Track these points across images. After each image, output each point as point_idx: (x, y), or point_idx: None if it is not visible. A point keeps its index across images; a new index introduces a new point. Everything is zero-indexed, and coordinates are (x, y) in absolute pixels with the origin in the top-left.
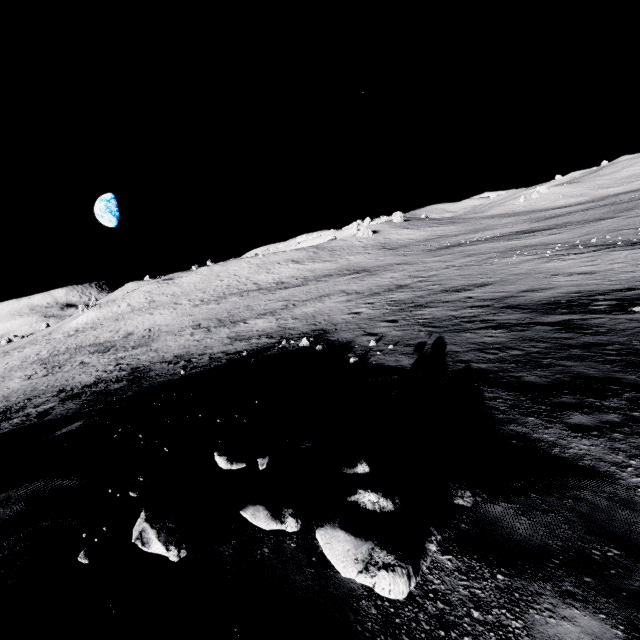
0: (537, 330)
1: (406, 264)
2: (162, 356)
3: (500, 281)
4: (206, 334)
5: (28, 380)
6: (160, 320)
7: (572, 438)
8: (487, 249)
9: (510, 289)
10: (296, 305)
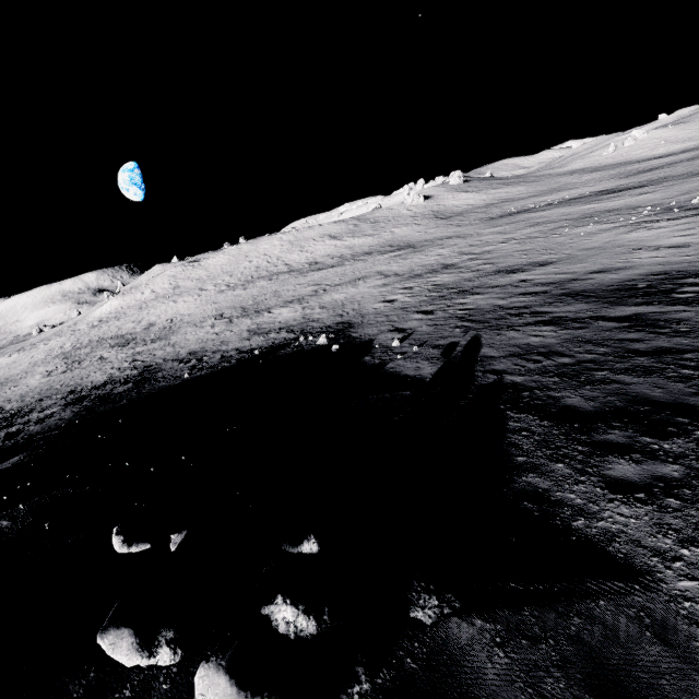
0: (598, 328)
1: (458, 237)
2: (177, 352)
3: (566, 258)
4: (227, 326)
5: (47, 377)
6: (183, 309)
7: (607, 502)
8: (558, 216)
9: (577, 269)
10: (327, 291)
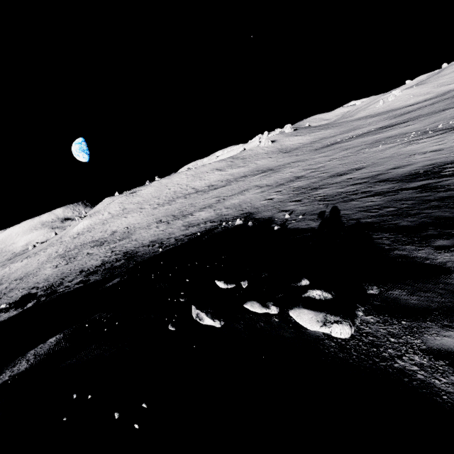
0: (404, 193)
1: (299, 161)
2: (141, 243)
3: (372, 164)
4: (167, 226)
5: (56, 268)
6: (133, 220)
7: (438, 253)
8: (359, 143)
9: (380, 169)
10: (225, 199)
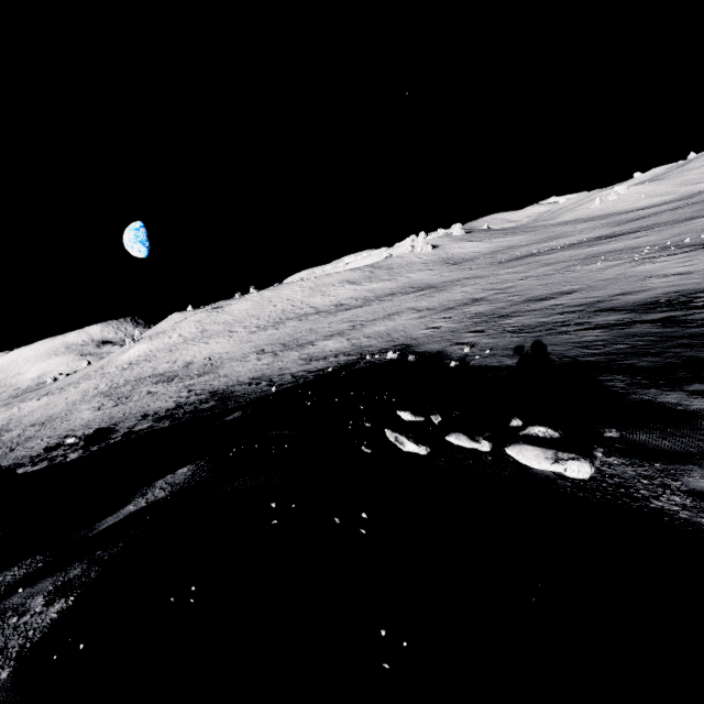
0: (639, 327)
1: (476, 278)
2: (236, 380)
3: (587, 287)
4: (274, 358)
5: (99, 411)
6: (218, 348)
7: (693, 399)
8: (565, 257)
9: (600, 294)
10: (364, 325)
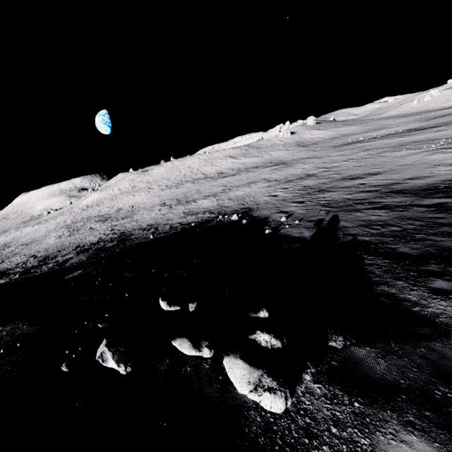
0: (415, 211)
1: (315, 158)
2: (140, 225)
3: (389, 171)
4: (169, 210)
5: (59, 238)
6: (139, 200)
7: (432, 299)
8: (381, 145)
9: (397, 177)
10: (231, 189)
